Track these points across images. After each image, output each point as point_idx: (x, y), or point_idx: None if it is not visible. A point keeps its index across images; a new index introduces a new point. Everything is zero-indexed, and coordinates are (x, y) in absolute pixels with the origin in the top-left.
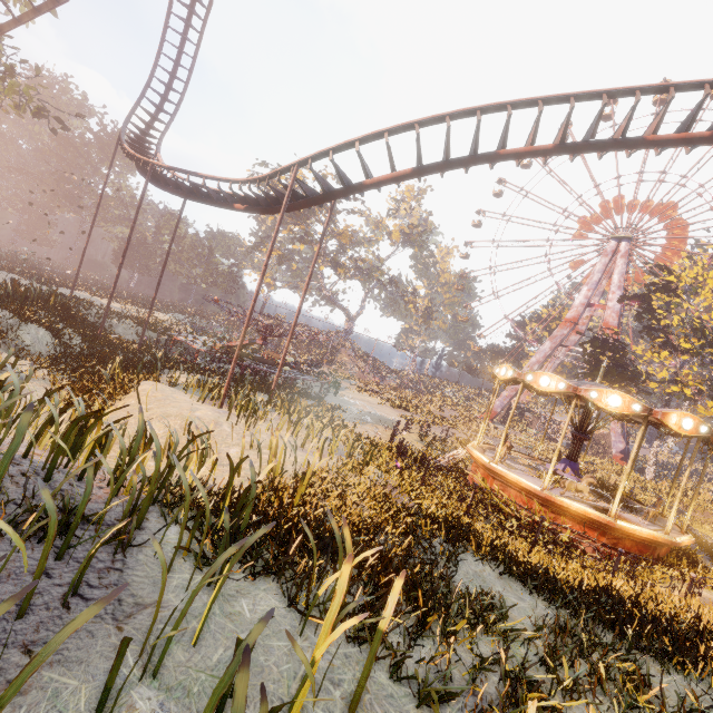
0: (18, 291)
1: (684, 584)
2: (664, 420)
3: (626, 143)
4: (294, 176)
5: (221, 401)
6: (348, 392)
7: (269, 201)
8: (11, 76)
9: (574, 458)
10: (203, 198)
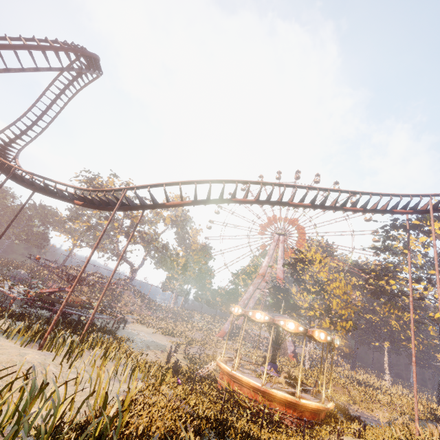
0: None
1: (335, 435)
2: (313, 335)
3: (282, 203)
4: (124, 194)
5: (41, 344)
6: (131, 325)
7: (102, 203)
8: None
9: (274, 361)
10: (51, 194)
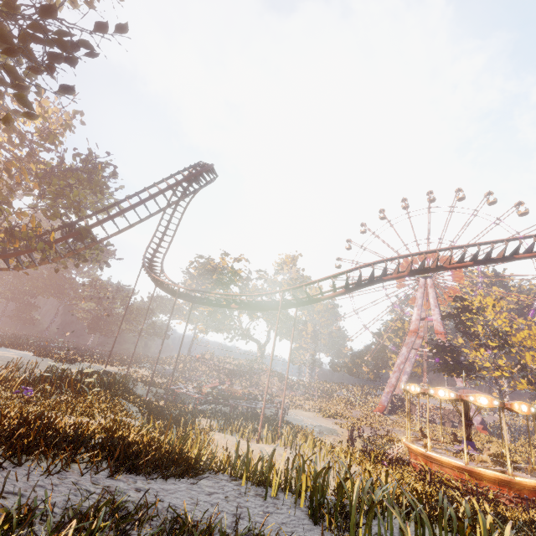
0: (111, 381)
1: None
2: (512, 408)
3: (439, 269)
4: (282, 297)
5: (258, 438)
6: (289, 410)
7: (258, 305)
8: (102, 252)
9: (469, 438)
10: (210, 303)
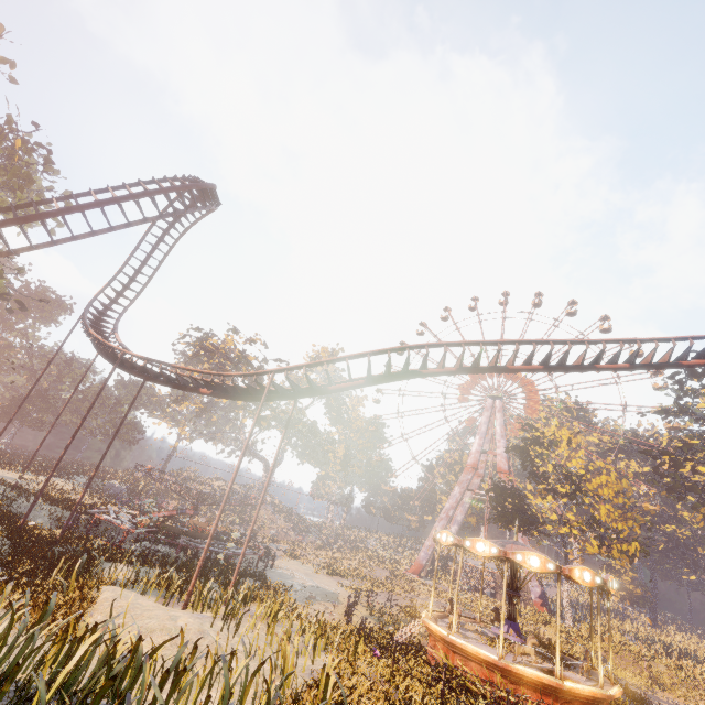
0: None
1: None
2: (571, 575)
3: (498, 370)
4: (271, 380)
5: (186, 601)
6: (281, 561)
7: (239, 391)
8: (1, 278)
9: (513, 617)
10: (169, 382)
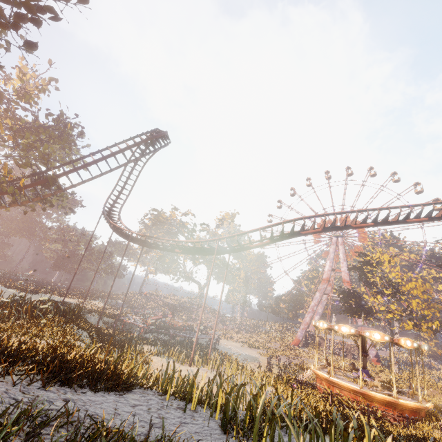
0: (66, 310)
1: (438, 430)
2: (399, 343)
3: (346, 228)
4: (218, 244)
5: (190, 362)
6: (221, 341)
7: (198, 250)
8: (67, 199)
9: (364, 367)
10: (158, 247)
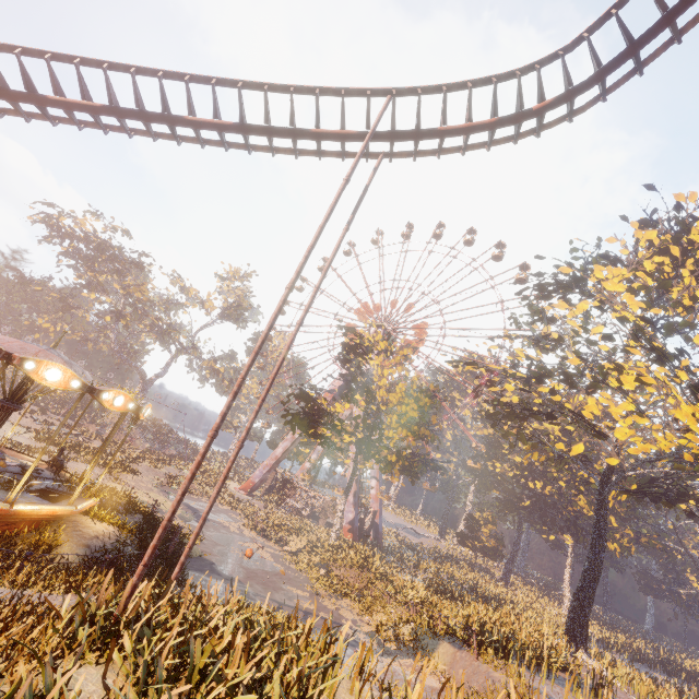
0: None
1: None
2: None
3: (29, 96)
4: None
5: None
6: None
7: None
8: None
9: None
10: None
